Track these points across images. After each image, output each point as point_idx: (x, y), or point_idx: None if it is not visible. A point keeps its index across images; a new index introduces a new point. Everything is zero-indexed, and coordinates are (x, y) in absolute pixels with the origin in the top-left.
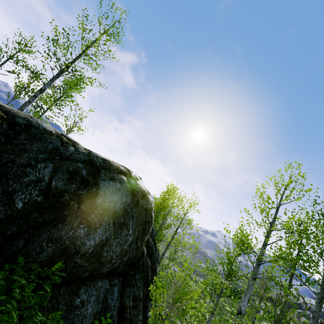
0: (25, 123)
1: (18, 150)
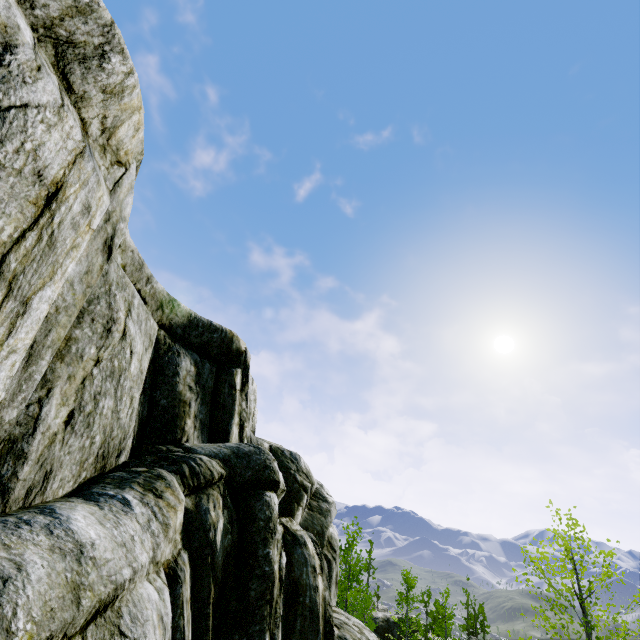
0: (387, 619)
1: (390, 626)
